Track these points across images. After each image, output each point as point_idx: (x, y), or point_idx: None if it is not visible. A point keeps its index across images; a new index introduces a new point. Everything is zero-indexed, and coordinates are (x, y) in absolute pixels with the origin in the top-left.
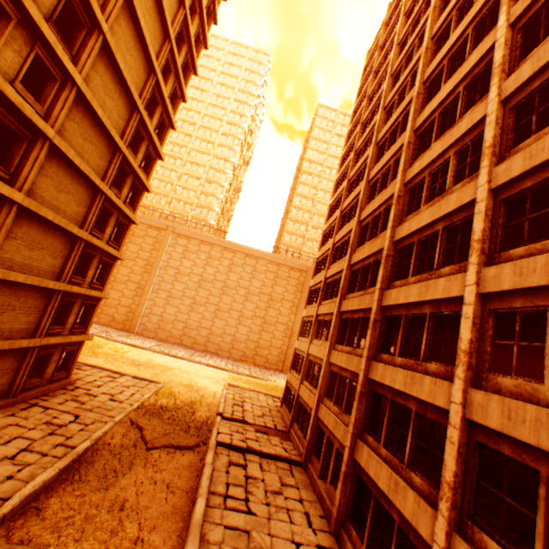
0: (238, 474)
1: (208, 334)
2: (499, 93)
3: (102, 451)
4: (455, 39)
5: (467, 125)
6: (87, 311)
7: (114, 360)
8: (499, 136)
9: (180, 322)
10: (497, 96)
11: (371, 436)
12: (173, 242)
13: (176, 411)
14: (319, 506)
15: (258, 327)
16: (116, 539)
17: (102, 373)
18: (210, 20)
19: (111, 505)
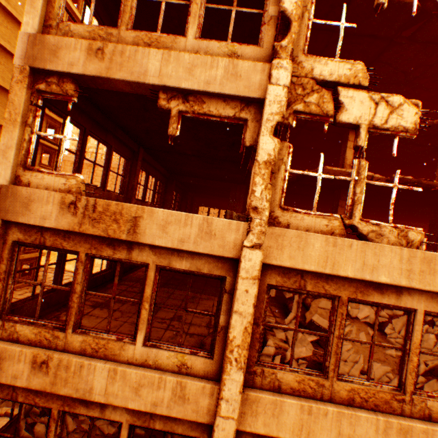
0: None
1: None
2: None
3: None
4: None
5: None
6: None
7: None
8: None
9: None
10: None
11: None
12: None
13: None
14: None
15: None
16: None
17: (65, 274)
18: (81, 1)
19: None
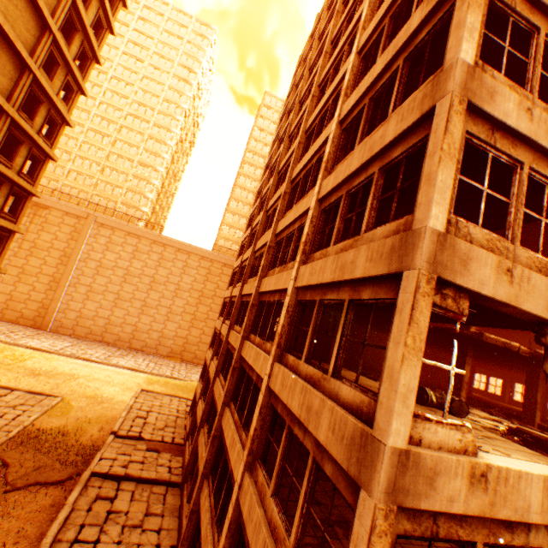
0: (101, 511)
1: (133, 331)
2: (319, 190)
3: None
4: (323, 102)
5: (305, 207)
6: None
7: (8, 371)
8: (312, 234)
9: (102, 318)
10: (317, 194)
11: (212, 479)
12: (95, 232)
13: (63, 434)
14: (176, 534)
15: (188, 323)
16: None
17: None
18: (117, 1)
19: None
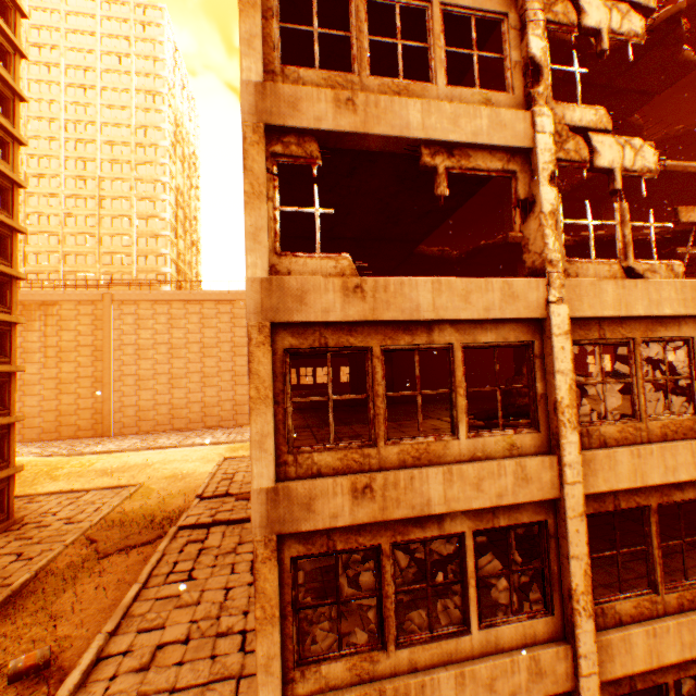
0: (192, 550)
1: (202, 409)
2: None
3: (48, 578)
4: None
5: None
6: (0, 443)
7: (79, 478)
8: None
9: (163, 405)
10: None
11: None
12: (118, 313)
13: (147, 510)
14: None
15: None
16: (42, 644)
17: (62, 498)
18: (12, 14)
19: (45, 620)
